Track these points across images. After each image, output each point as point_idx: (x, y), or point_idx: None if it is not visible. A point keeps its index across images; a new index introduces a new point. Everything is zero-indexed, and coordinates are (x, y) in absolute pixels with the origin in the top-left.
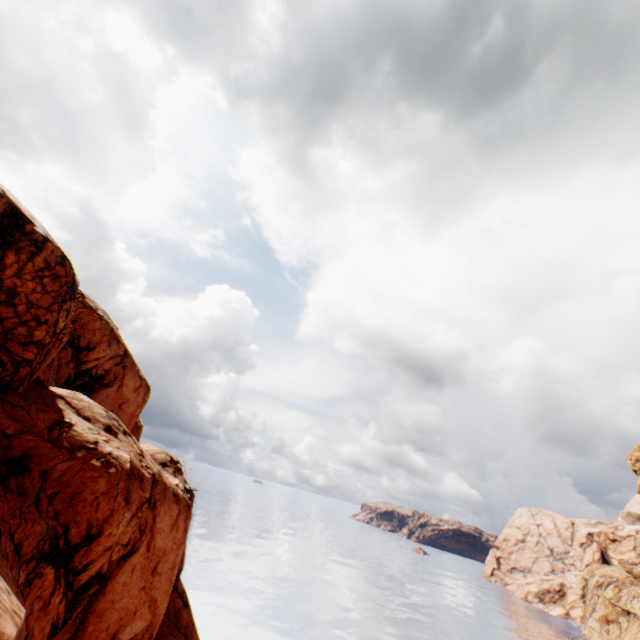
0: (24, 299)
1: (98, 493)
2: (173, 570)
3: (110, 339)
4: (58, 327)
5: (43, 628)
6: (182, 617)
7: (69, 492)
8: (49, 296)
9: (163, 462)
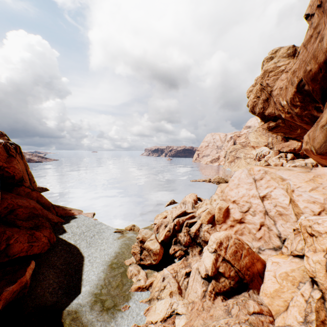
0: None
1: None
2: None
3: None
4: None
5: None
6: (33, 195)
7: None
8: None
9: None
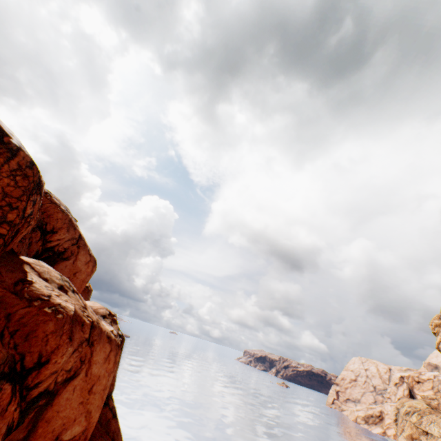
0: (1, 190)
1: (48, 332)
2: (104, 391)
3: (69, 226)
4: (26, 212)
5: (0, 428)
6: (111, 425)
7: (26, 330)
8: (20, 189)
9: (103, 315)
